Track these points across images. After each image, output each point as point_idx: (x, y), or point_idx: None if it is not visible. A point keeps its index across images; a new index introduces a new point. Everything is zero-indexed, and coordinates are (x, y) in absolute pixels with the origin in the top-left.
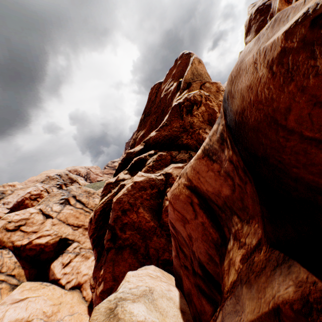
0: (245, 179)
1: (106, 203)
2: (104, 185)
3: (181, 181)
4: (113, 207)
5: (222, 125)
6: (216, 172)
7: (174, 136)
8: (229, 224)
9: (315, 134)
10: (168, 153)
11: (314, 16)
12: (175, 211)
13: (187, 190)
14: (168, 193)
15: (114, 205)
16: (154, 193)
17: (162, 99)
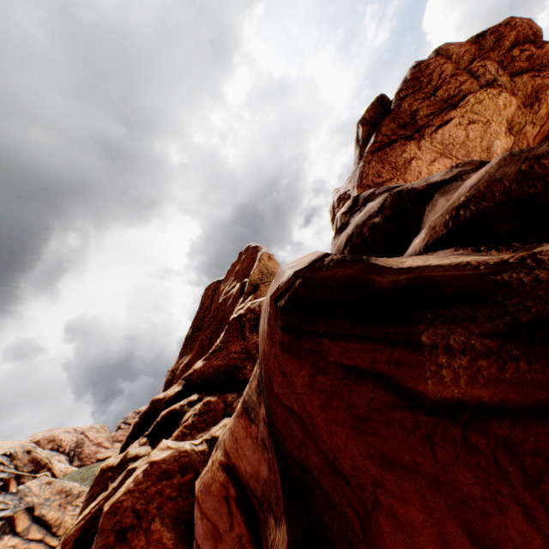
0: (273, 450)
1: (93, 516)
2: (97, 475)
3: (216, 456)
4: (101, 525)
5: (258, 368)
6: (255, 438)
7: (232, 366)
8: (267, 531)
9: (288, 402)
10: (220, 398)
11: (276, 295)
12: (204, 518)
13: (223, 473)
14: (197, 482)
15: (105, 518)
16: (186, 482)
17: (220, 306)
